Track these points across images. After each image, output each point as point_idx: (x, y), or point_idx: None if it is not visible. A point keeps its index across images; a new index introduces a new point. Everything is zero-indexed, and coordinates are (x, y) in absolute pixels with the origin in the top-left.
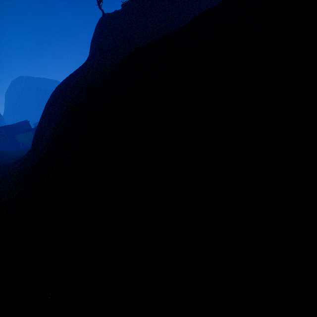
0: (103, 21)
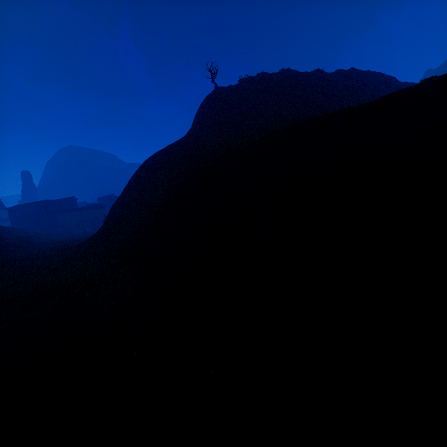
0: (216, 94)
